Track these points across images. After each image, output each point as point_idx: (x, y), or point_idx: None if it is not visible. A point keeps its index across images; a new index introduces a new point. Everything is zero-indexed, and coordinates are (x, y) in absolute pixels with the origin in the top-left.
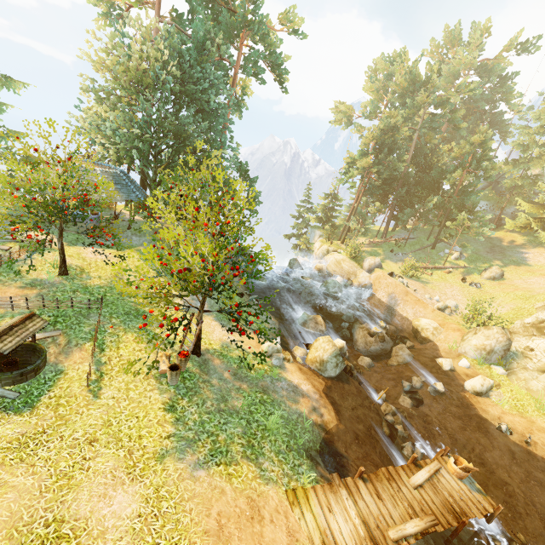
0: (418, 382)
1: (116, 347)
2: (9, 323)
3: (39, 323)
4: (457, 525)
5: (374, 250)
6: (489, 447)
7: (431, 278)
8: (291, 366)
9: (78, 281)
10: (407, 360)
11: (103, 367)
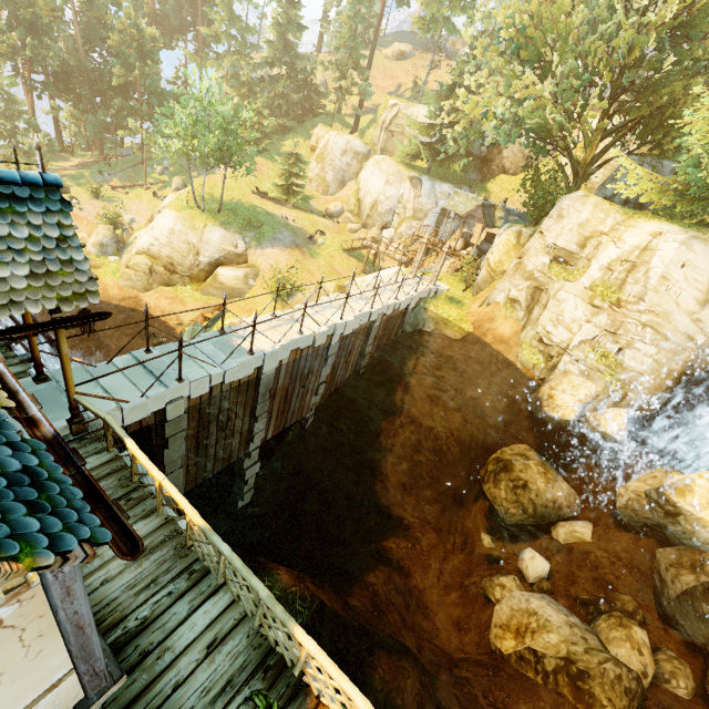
0: None
1: None
2: None
3: None
4: None
5: (80, 173)
6: None
7: (126, 196)
8: None
9: None
10: None
11: None
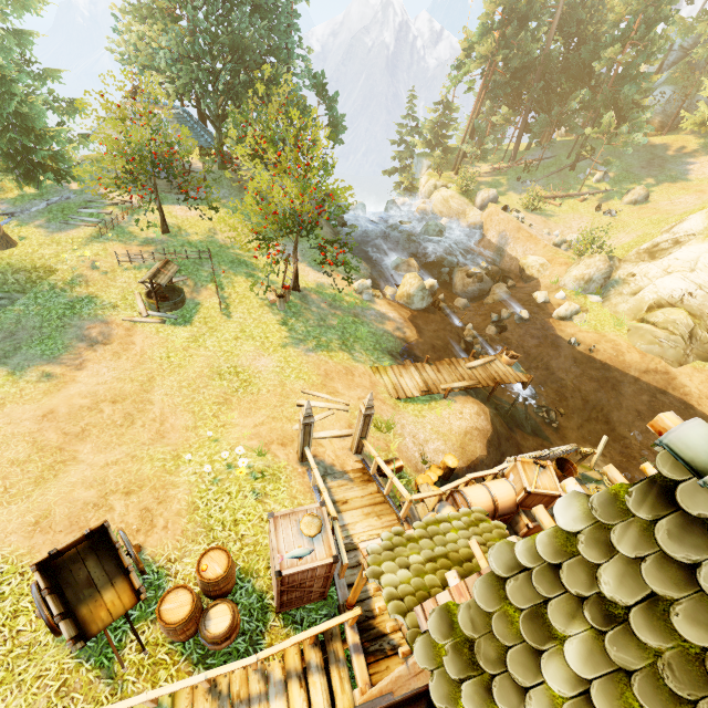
0: (506, 313)
1: (232, 286)
2: (155, 267)
3: (174, 267)
4: (494, 386)
5: (495, 180)
6: (556, 357)
7: (559, 209)
8: (381, 301)
9: (181, 238)
10: (503, 298)
11: (227, 300)
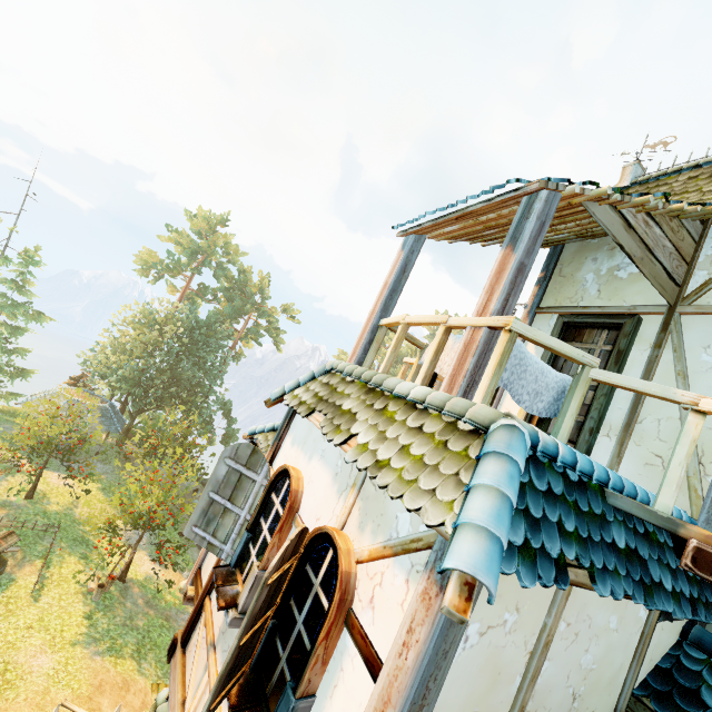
0: None
1: (60, 565)
2: None
3: (15, 538)
4: None
5: None
6: None
7: None
8: None
9: (40, 505)
10: None
11: (46, 580)
